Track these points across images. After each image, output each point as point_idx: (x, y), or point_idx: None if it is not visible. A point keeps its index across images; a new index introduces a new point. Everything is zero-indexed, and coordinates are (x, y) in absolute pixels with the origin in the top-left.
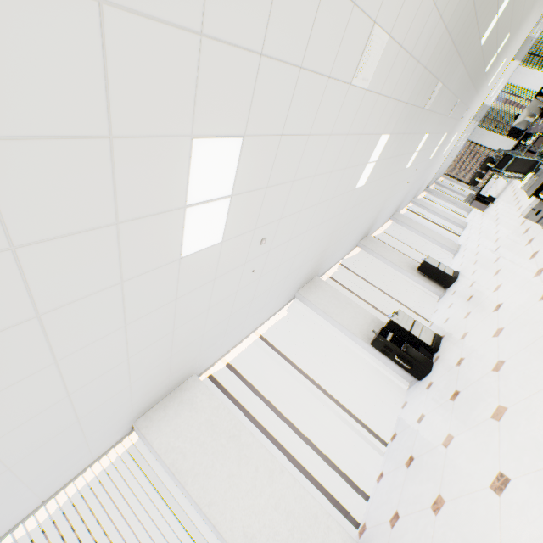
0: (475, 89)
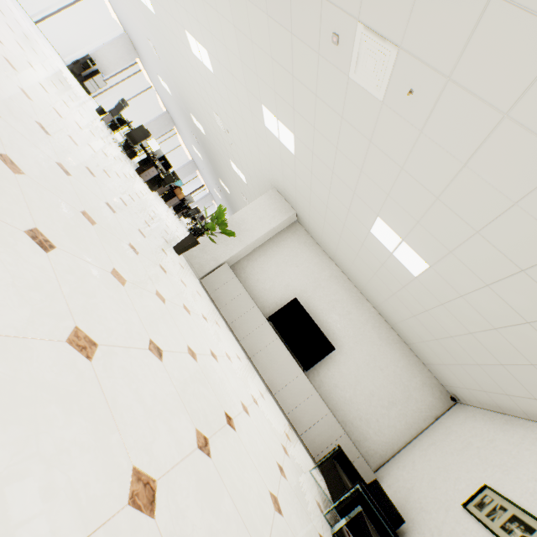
0: None
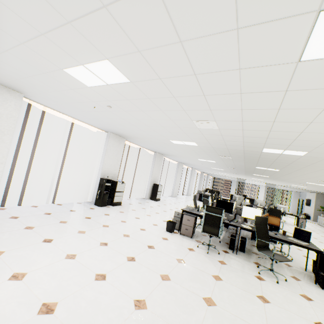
0: (245, 173)
